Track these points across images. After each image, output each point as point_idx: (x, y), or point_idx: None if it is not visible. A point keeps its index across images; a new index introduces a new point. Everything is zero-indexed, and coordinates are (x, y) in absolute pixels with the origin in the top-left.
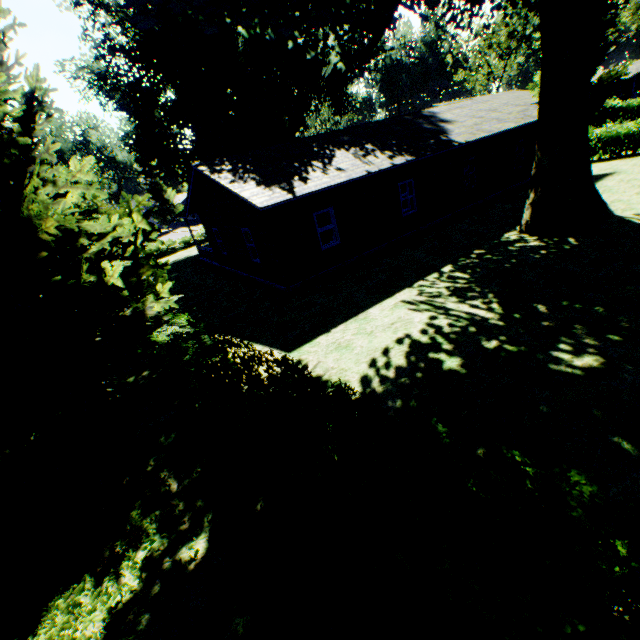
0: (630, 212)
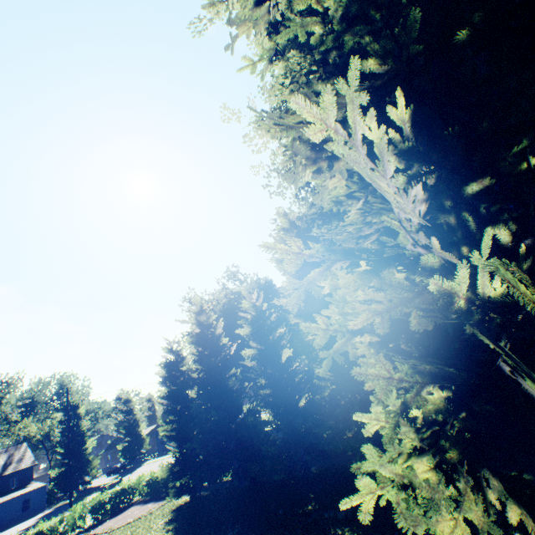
0: None
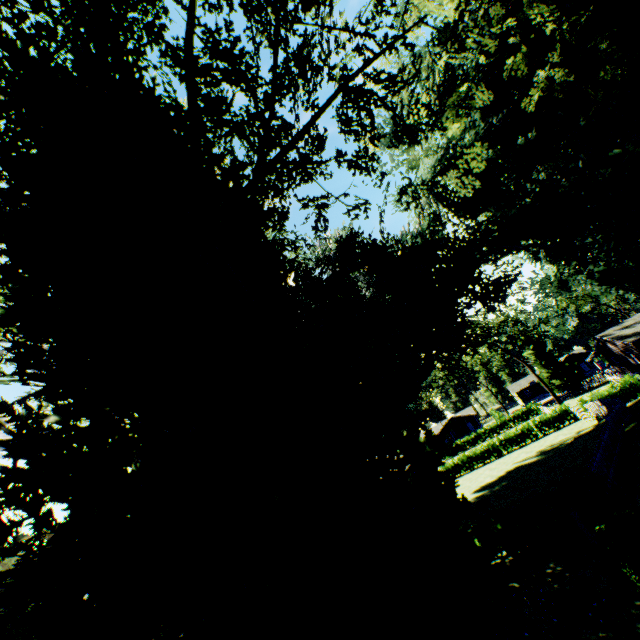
0: (469, 498)
